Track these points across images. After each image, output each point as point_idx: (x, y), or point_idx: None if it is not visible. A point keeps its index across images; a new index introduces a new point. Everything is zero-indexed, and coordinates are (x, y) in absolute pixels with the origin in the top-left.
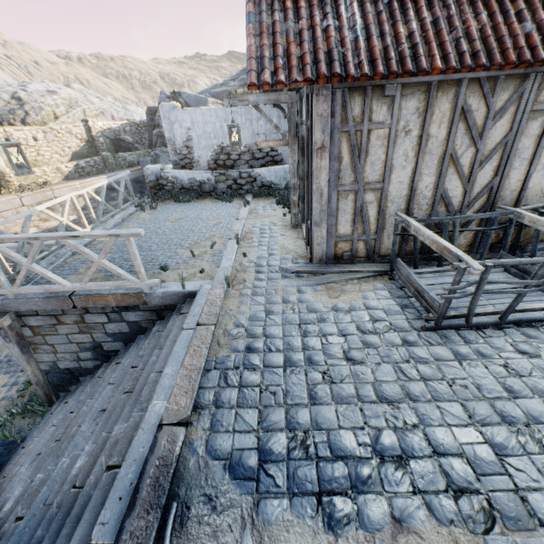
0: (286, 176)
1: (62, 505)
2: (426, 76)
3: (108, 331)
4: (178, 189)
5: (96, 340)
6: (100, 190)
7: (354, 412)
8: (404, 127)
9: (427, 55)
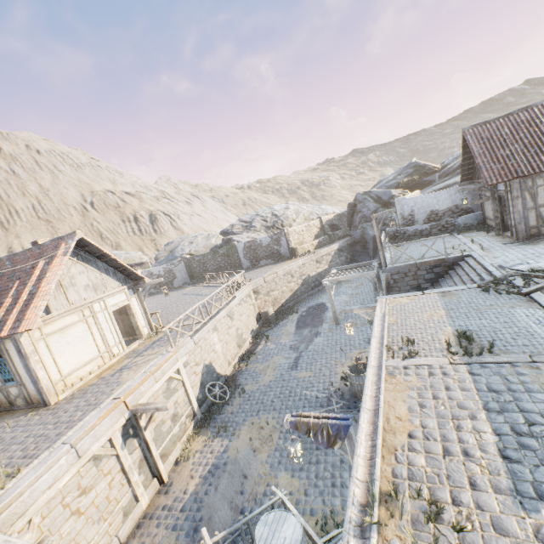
0: (477, 218)
1: None
2: None
3: (425, 278)
4: (406, 236)
5: (418, 283)
6: (336, 251)
7: None
8: None
9: None
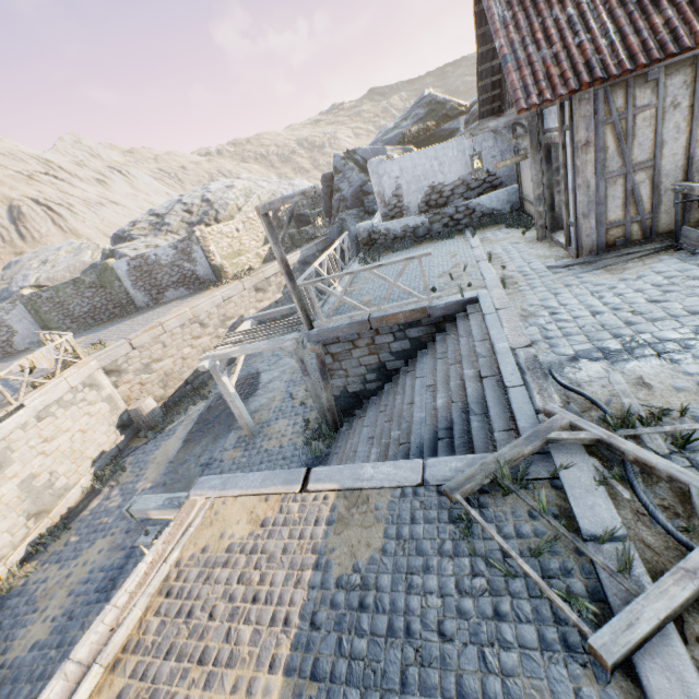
0: (510, 198)
1: (444, 416)
2: (690, 52)
3: (392, 350)
4: (391, 240)
5: (381, 360)
6: (297, 266)
7: (670, 323)
8: (671, 103)
9: (689, 34)
